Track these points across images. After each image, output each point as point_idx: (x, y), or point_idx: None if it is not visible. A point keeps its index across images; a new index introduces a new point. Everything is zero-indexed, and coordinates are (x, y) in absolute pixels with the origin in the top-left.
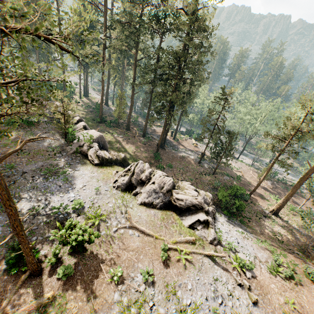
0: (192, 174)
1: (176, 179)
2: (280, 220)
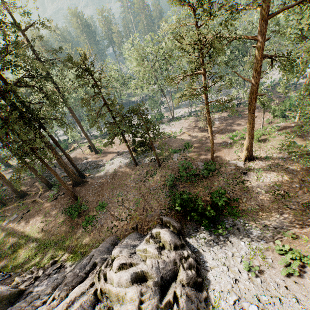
0: (136, 191)
1: (120, 221)
2: (260, 162)
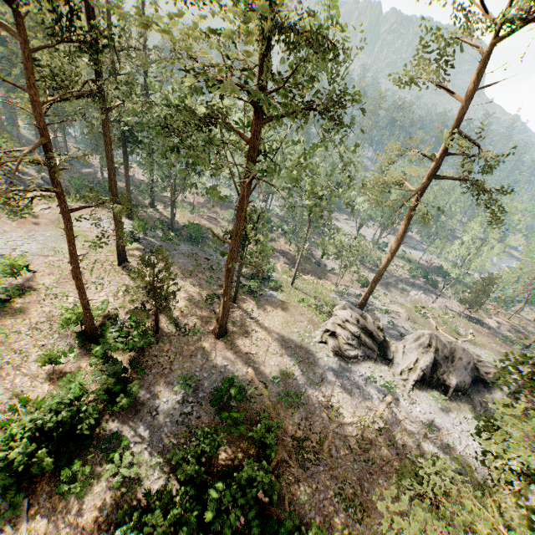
0: None
1: None
2: (153, 211)
